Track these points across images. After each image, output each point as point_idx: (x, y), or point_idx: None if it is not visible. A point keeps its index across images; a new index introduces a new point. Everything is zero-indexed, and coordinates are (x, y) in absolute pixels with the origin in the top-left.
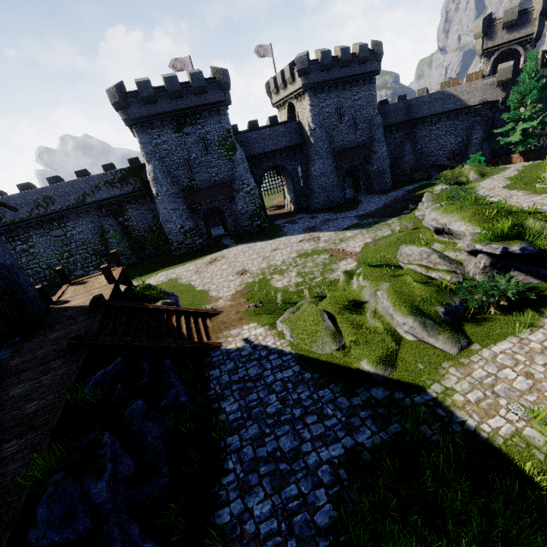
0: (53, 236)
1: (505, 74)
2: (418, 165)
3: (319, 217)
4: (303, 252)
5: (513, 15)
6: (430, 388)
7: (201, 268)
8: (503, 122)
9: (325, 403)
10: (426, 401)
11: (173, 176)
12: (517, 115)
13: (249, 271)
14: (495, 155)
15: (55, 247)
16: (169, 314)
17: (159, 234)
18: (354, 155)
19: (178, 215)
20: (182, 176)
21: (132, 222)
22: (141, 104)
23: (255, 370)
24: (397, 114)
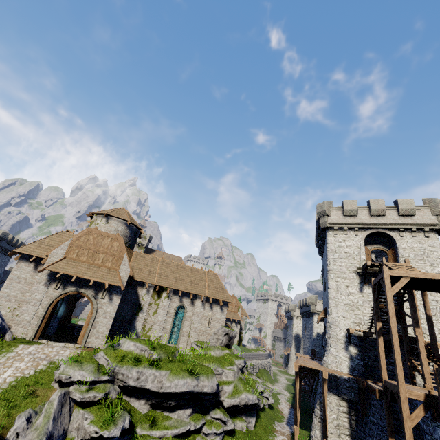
0: None
1: None
2: None
3: None
4: None
5: None
6: None
7: None
8: None
9: None
10: None
11: None
12: None
13: None
14: None
15: None
16: None
17: None
18: None
19: None
20: None
21: None
22: None
23: None
24: (4, 276)
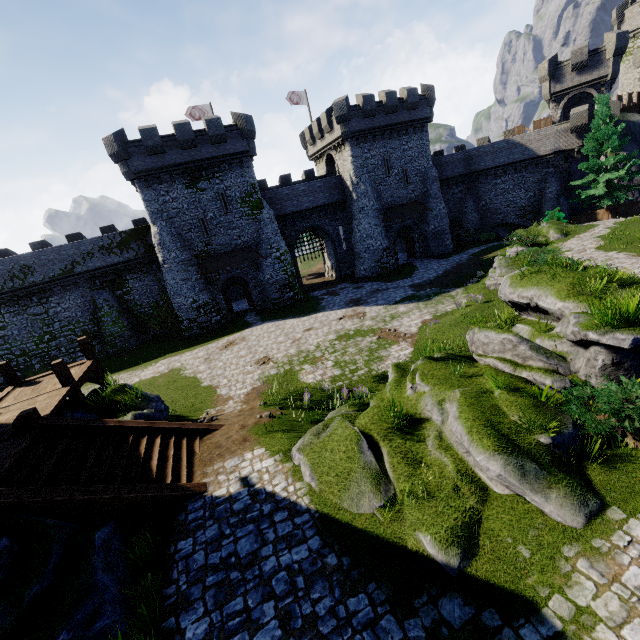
0: (31, 314)
1: (580, 119)
2: (483, 224)
3: (365, 287)
4: (344, 333)
5: (582, 56)
6: (547, 606)
7: (213, 355)
8: (582, 173)
9: (357, 630)
10: (545, 639)
11: (185, 239)
12: (599, 164)
13: (272, 359)
14: (575, 211)
15: (33, 328)
16: (140, 433)
17: (167, 310)
18: (406, 213)
19: (189, 287)
20: (196, 239)
21: (133, 296)
22: (145, 155)
23: (249, 543)
24: (455, 167)
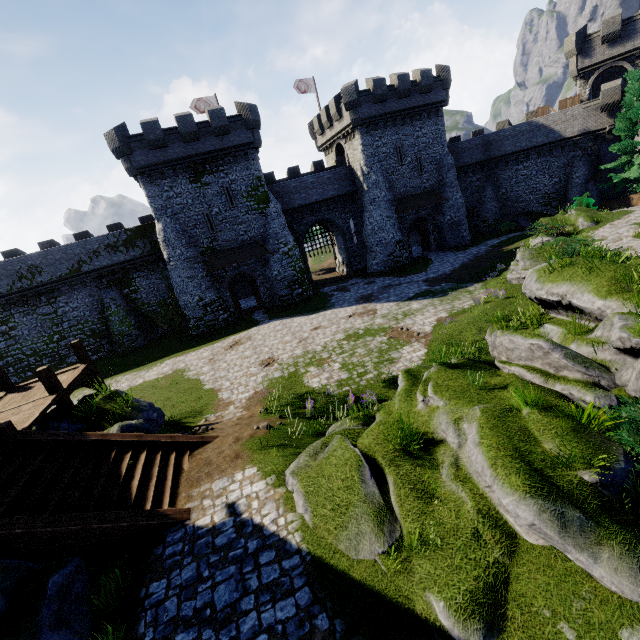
0: (40, 314)
1: (611, 96)
2: (503, 213)
3: (377, 282)
4: (353, 332)
5: (615, 26)
6: None
7: (217, 355)
8: (613, 155)
9: None
10: None
11: (190, 236)
12: (634, 144)
13: (277, 360)
14: (605, 197)
15: (42, 328)
16: (125, 447)
17: (175, 308)
18: (420, 203)
19: (195, 285)
20: (201, 236)
21: (140, 294)
22: (148, 150)
23: (228, 592)
24: (473, 153)
